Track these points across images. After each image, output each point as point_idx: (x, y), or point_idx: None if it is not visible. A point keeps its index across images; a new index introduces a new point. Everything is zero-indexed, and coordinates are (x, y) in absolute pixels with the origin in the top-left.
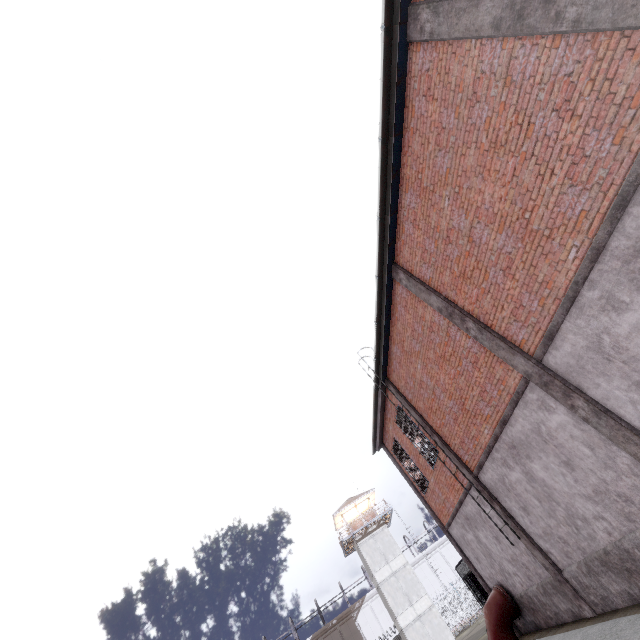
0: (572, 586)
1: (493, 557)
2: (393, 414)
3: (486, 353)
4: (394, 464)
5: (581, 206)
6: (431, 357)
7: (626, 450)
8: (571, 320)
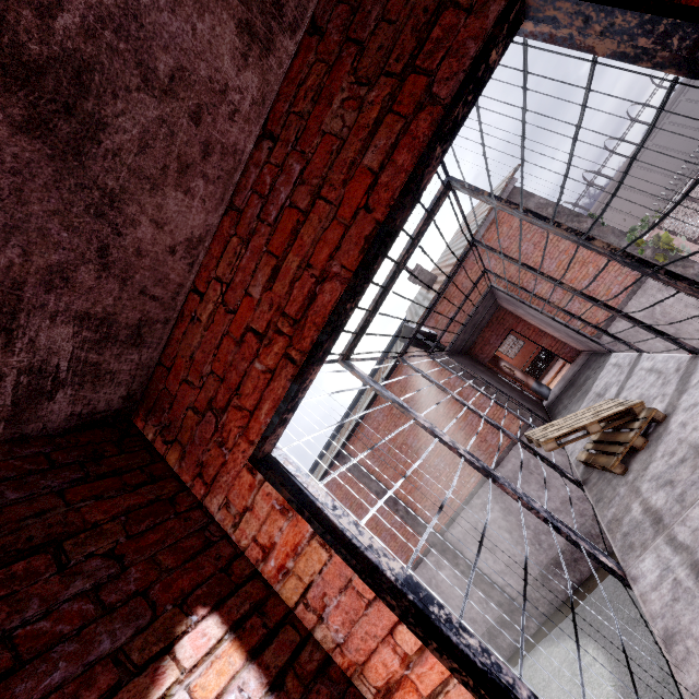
0: None
1: None
2: None
3: None
4: None
5: None
6: None
7: None
8: None
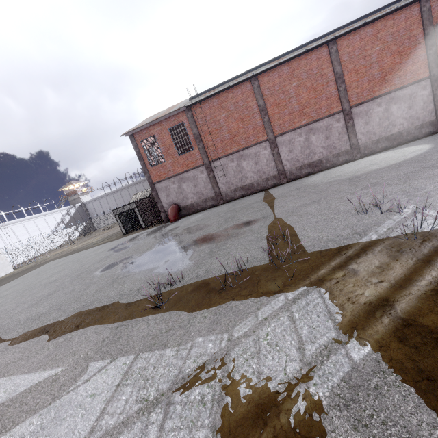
0: (222, 196)
1: (183, 193)
2: (171, 124)
3: (262, 128)
4: (134, 148)
5: (313, 115)
6: (235, 116)
7: (276, 162)
8: (291, 133)
